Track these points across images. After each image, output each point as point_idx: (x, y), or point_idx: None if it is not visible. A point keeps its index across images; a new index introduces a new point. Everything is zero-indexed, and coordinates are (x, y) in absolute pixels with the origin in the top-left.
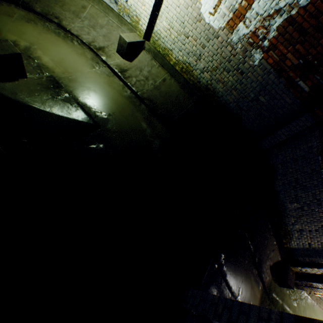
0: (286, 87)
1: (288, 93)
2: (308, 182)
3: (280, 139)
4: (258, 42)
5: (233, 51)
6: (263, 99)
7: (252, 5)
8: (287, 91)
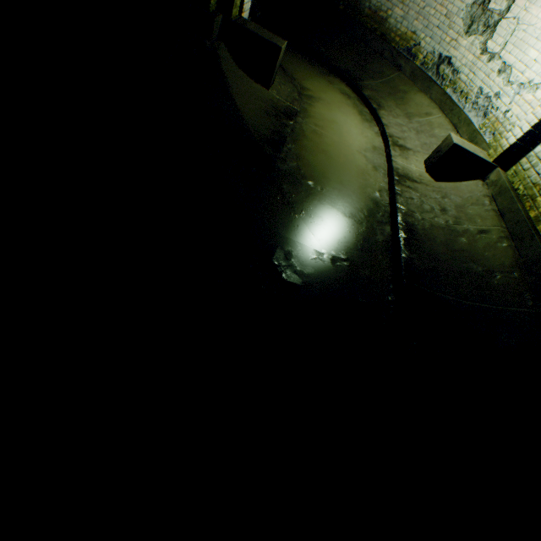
0: None
1: None
2: None
3: None
4: None
5: None
6: None
7: None
8: None
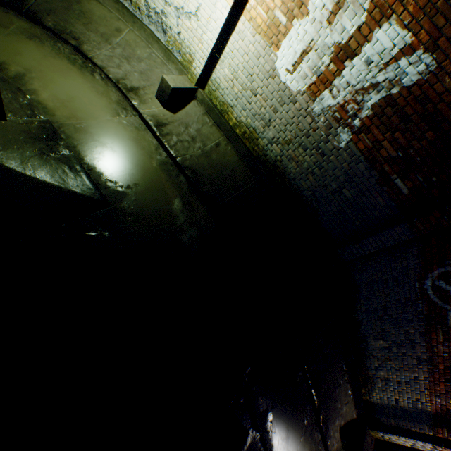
0: (379, 183)
1: (381, 191)
2: (399, 314)
3: (366, 251)
4: (347, 118)
5: (314, 124)
6: (348, 193)
7: (342, 72)
8: (380, 188)
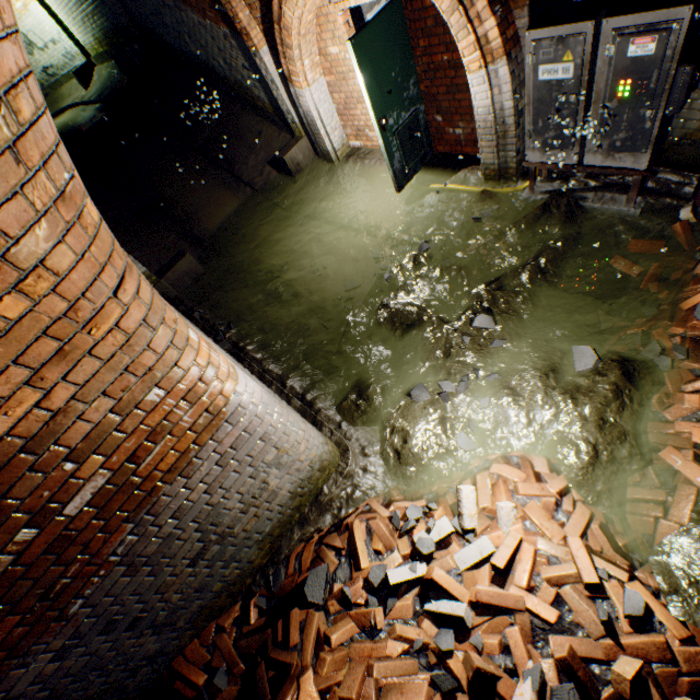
0: None
1: None
2: (149, 2)
3: (106, 1)
4: None
5: None
6: None
7: None
8: None
